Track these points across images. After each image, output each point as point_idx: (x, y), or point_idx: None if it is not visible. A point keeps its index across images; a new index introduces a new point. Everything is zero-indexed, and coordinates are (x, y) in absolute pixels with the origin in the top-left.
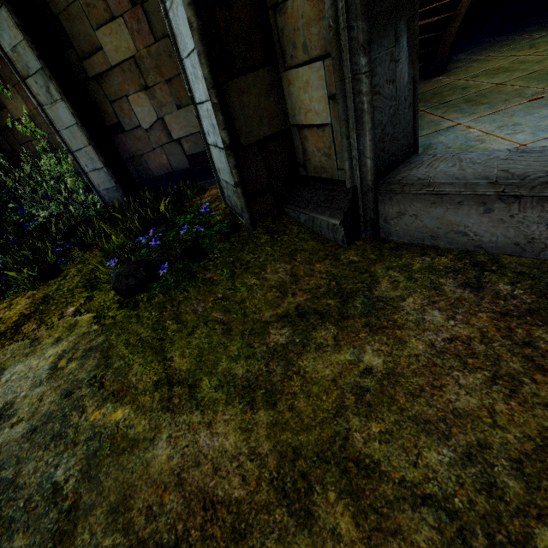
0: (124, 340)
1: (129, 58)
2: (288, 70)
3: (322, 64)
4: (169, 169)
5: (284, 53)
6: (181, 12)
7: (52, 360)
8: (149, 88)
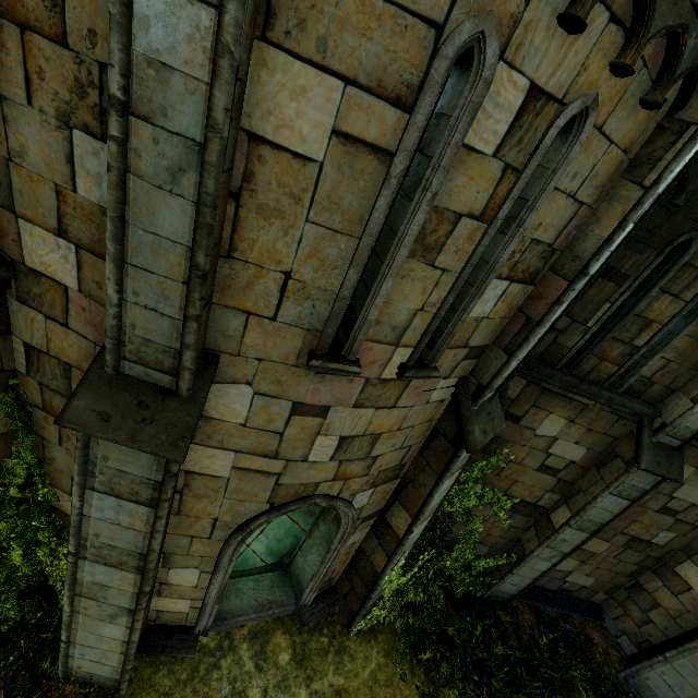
0: None
1: (592, 551)
2: None
3: None
4: (541, 584)
5: None
6: None
7: None
8: (584, 563)
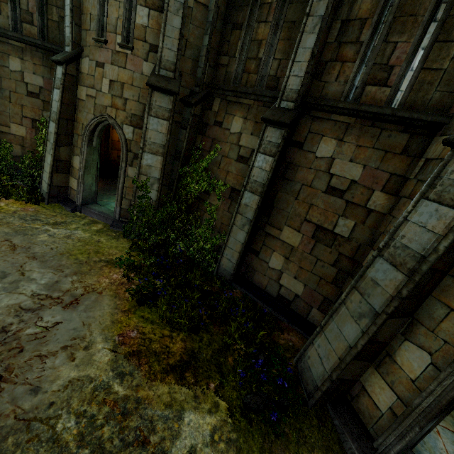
0: (247, 449)
1: (290, 245)
2: (377, 371)
3: (396, 397)
4: (263, 287)
5: (380, 366)
6: (352, 329)
7: (210, 428)
8: (288, 259)
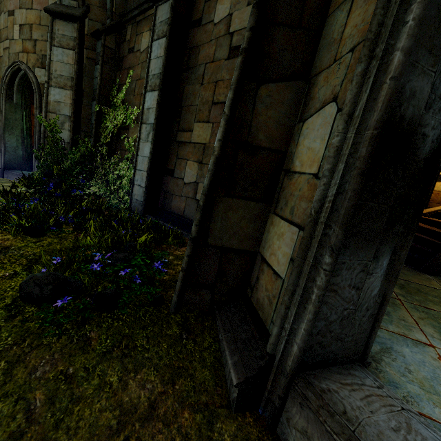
0: None
1: (202, 143)
2: (275, 215)
3: (298, 231)
4: (182, 213)
5: (278, 202)
6: None
7: None
8: (202, 163)
